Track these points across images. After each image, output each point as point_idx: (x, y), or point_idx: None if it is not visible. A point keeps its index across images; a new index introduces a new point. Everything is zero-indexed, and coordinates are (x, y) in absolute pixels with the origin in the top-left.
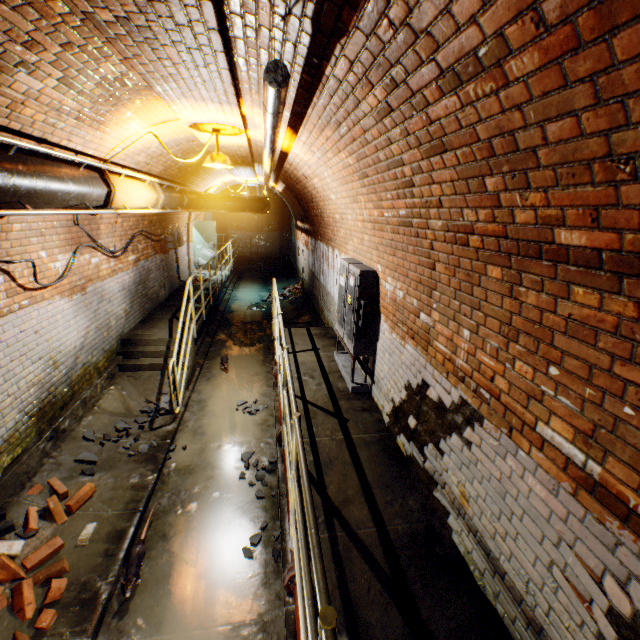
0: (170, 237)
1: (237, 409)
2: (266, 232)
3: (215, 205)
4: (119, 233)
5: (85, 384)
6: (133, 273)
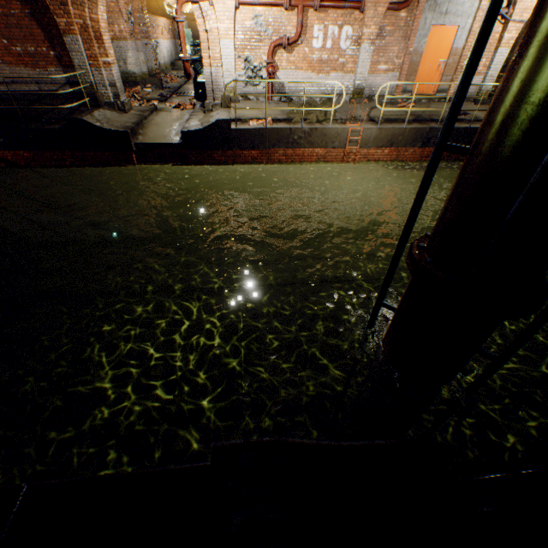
0: (176, 33)
1: None
2: None
3: (191, 19)
4: (167, 27)
5: (168, 68)
6: (170, 43)
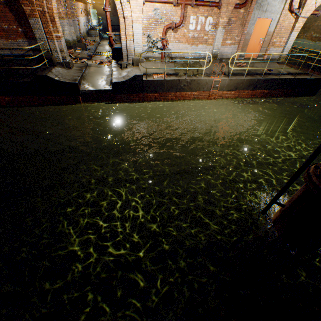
0: (88, 12)
1: (108, 43)
2: (112, 17)
3: (97, 3)
4: (83, 8)
5: (85, 35)
6: (85, 18)
